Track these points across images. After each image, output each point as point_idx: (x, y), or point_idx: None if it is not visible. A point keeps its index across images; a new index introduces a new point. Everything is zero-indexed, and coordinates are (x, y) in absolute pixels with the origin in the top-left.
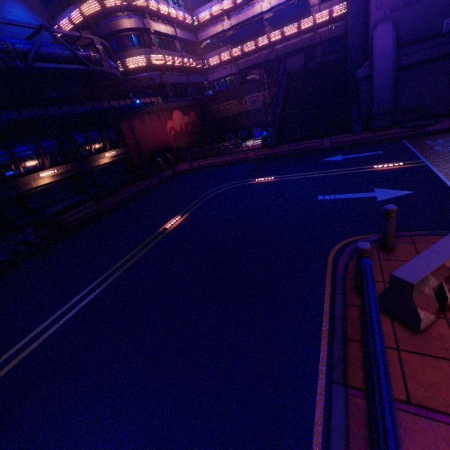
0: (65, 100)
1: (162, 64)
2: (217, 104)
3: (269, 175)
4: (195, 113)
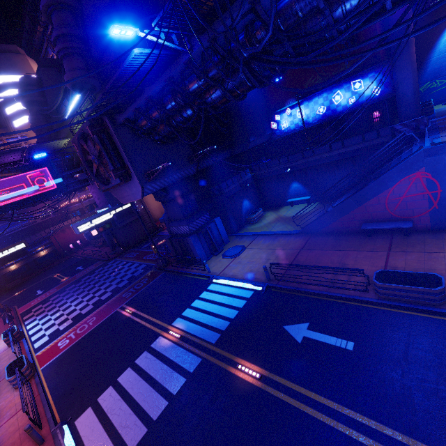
0: (22, 238)
1: (79, 200)
2: None
3: (61, 273)
4: None
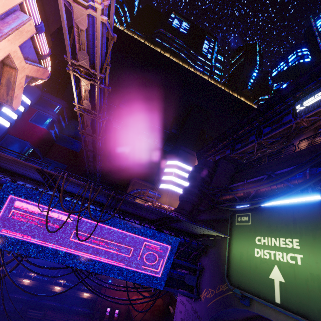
0: None
1: None
2: (175, 306)
3: None
4: (162, 300)
